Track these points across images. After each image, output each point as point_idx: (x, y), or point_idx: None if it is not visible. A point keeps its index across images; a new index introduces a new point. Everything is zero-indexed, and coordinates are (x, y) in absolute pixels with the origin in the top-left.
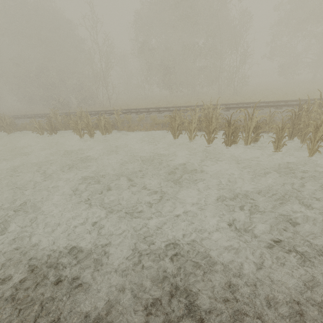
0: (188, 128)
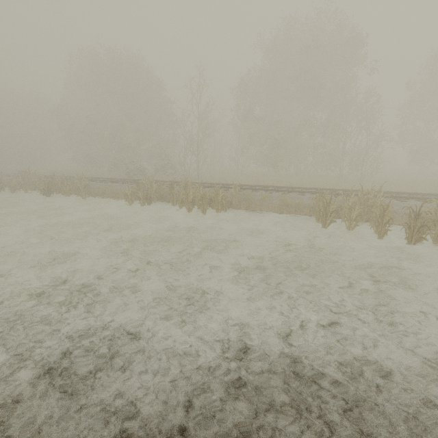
0: (347, 216)
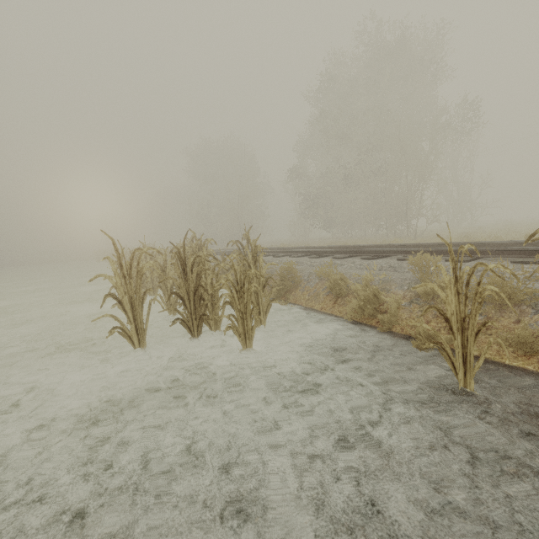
0: None
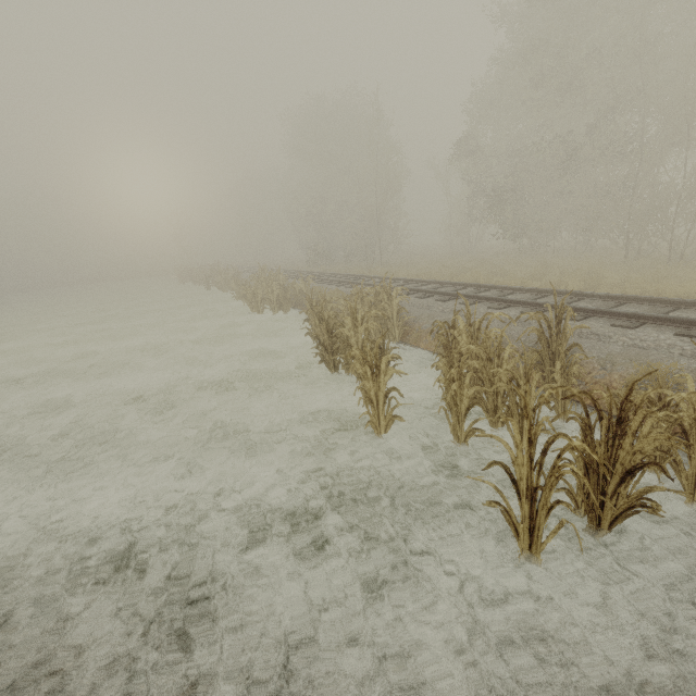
0: None
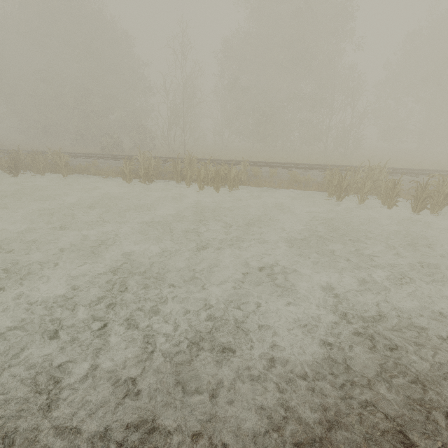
0: (360, 190)
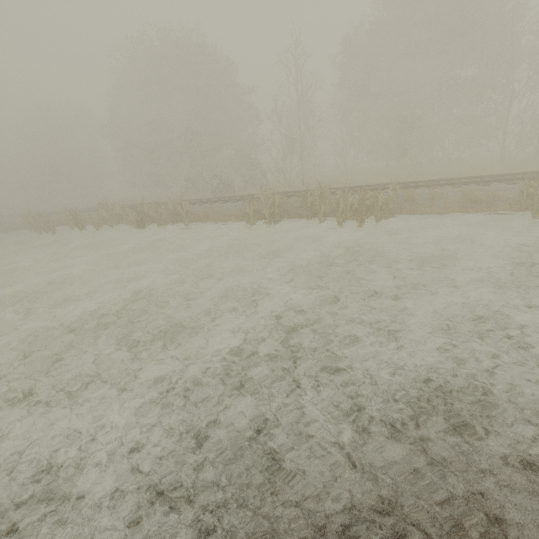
0: None
